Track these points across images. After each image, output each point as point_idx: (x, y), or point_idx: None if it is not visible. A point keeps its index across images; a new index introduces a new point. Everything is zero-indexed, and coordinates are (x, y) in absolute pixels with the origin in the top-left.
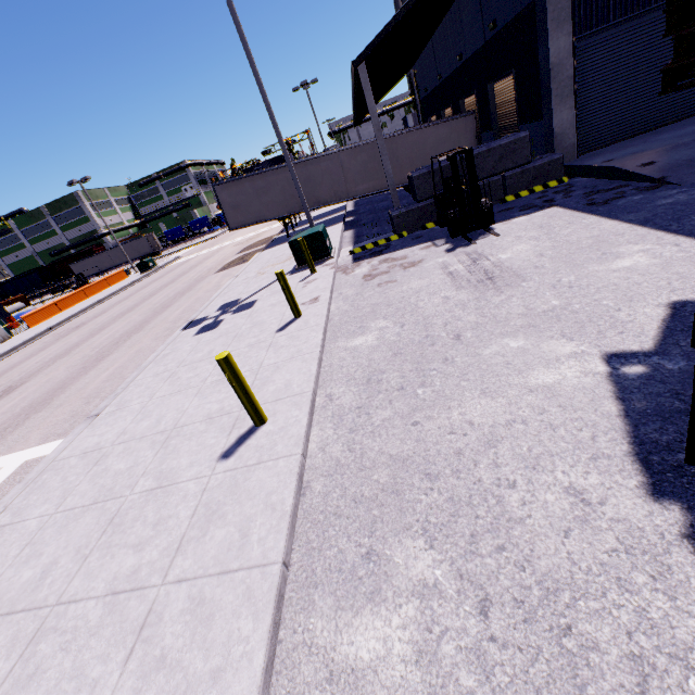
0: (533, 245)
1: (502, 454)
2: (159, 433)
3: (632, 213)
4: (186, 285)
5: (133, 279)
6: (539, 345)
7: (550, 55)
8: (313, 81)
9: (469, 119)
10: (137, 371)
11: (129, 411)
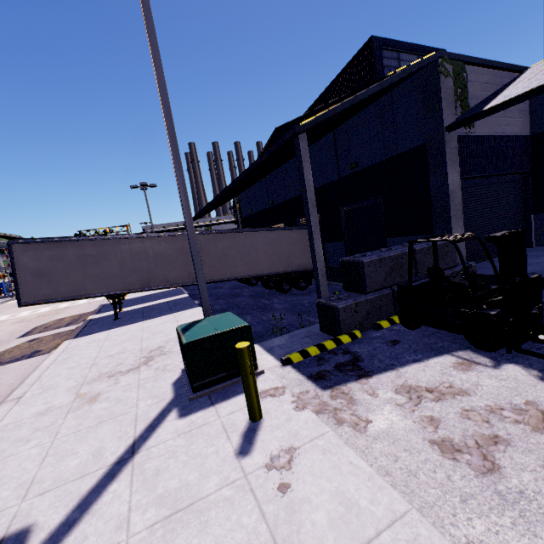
0: None
1: None
2: None
3: None
4: None
5: None
6: None
7: (448, 183)
8: (152, 185)
9: None
10: None
11: None
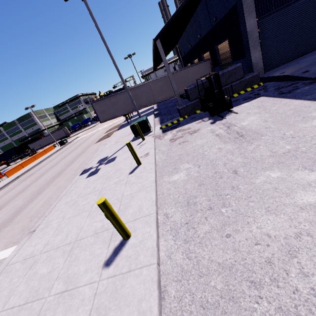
0: (259, 116)
1: (304, 264)
2: (67, 245)
3: (308, 95)
4: (81, 150)
5: (57, 149)
6: (291, 175)
7: (246, 28)
8: (133, 54)
9: (207, 62)
10: (56, 201)
11: (51, 227)
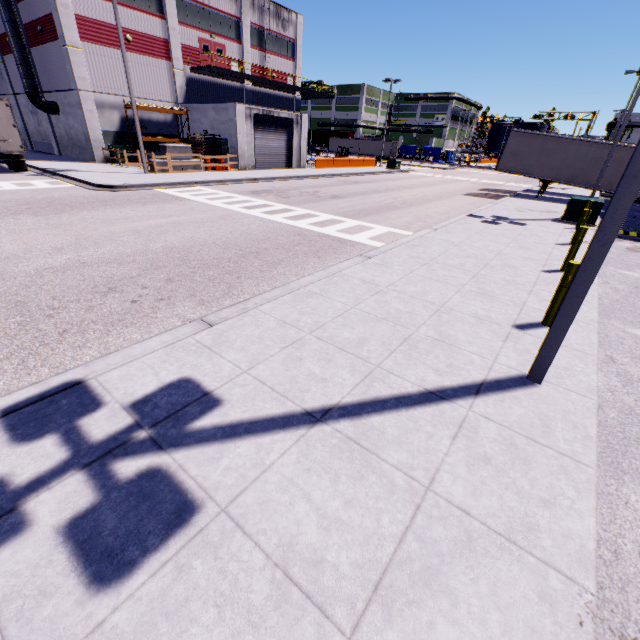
0: None
1: None
2: (490, 250)
3: None
4: (438, 192)
5: (381, 170)
6: None
7: None
8: None
9: None
10: (447, 222)
11: (458, 236)
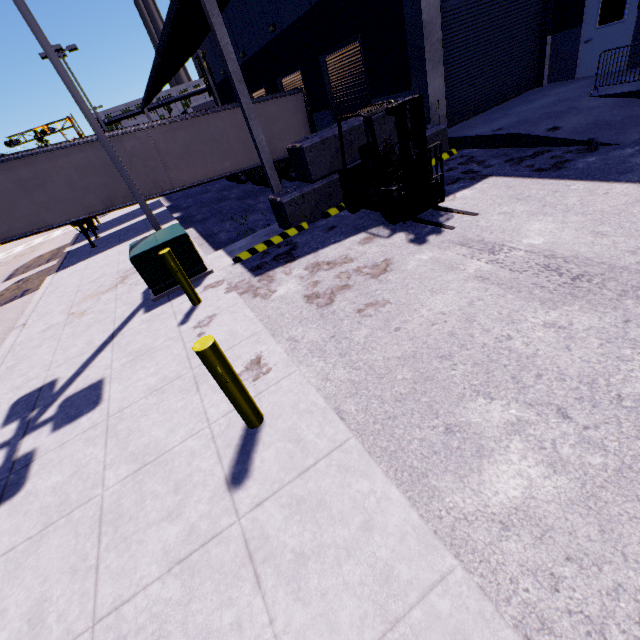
0: (557, 222)
1: None
2: None
3: (626, 173)
4: None
5: None
6: None
7: (422, 10)
8: (70, 48)
9: (298, 98)
10: None
11: None
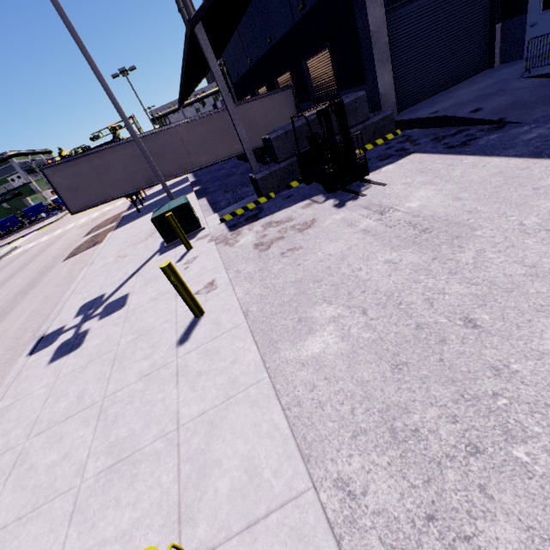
0: (436, 190)
1: None
2: None
3: (509, 149)
4: (28, 280)
5: None
6: None
7: (369, 24)
8: (131, 68)
9: (288, 93)
10: None
11: None
